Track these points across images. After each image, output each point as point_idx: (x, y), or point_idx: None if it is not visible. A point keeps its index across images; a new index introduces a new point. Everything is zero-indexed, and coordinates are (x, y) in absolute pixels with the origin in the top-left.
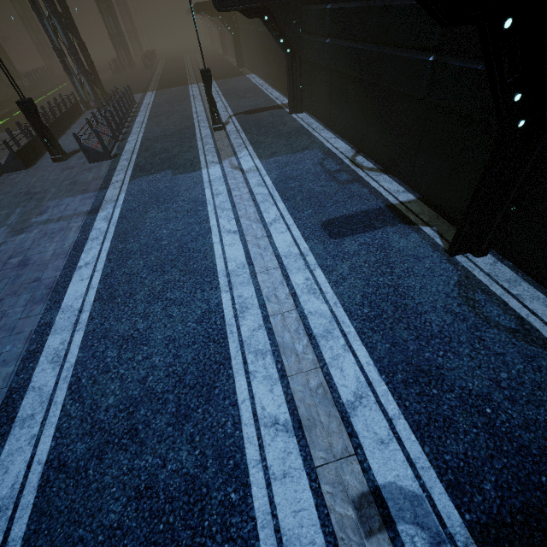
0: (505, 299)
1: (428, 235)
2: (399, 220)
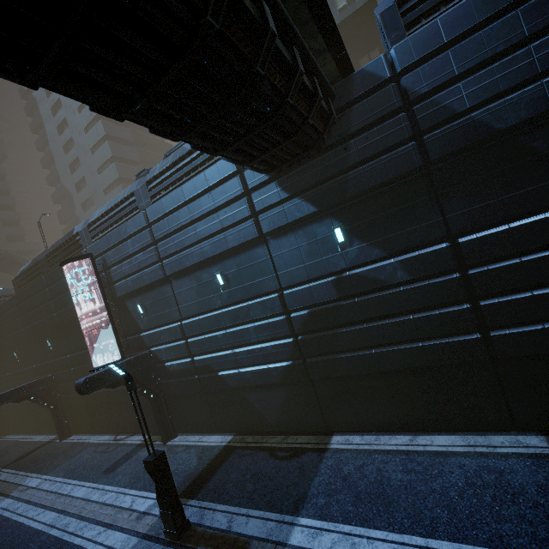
0: (183, 443)
1: (156, 444)
2: (143, 447)
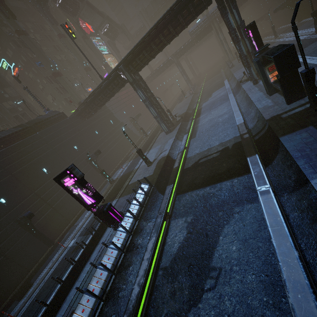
0: None
1: None
2: None
